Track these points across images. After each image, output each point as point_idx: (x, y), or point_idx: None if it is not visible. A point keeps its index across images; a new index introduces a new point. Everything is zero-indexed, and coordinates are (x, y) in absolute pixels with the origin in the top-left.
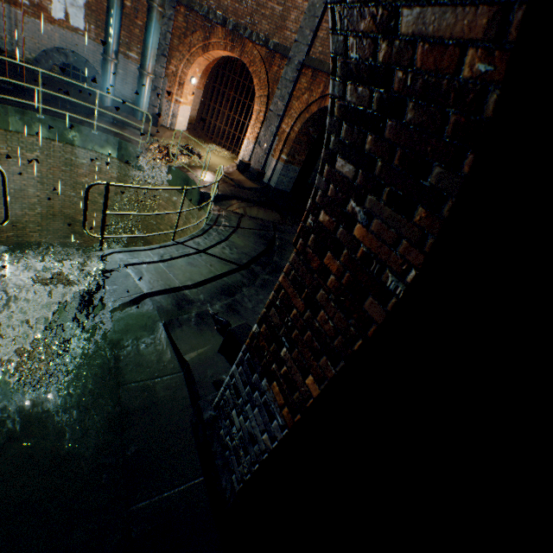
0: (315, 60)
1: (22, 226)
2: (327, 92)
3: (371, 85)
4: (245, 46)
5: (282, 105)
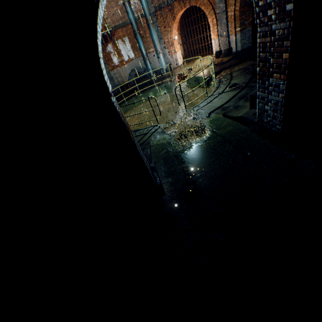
0: None
1: None
2: None
3: None
4: None
5: (222, 5)
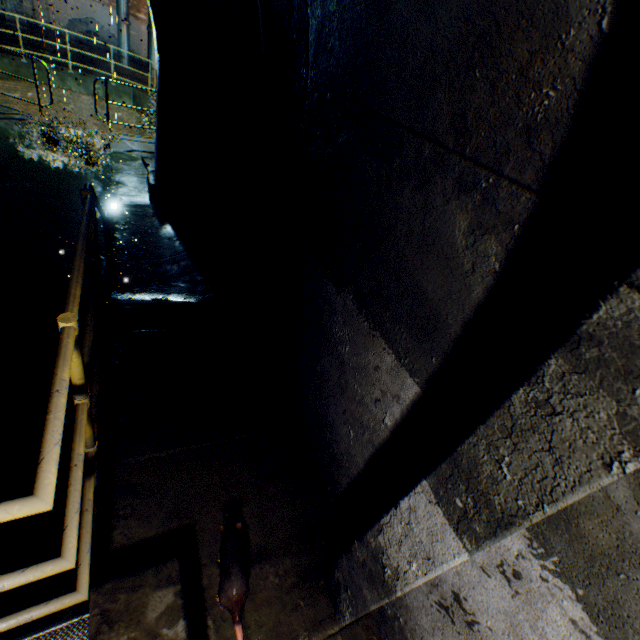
0: None
1: None
2: None
3: None
4: None
5: None
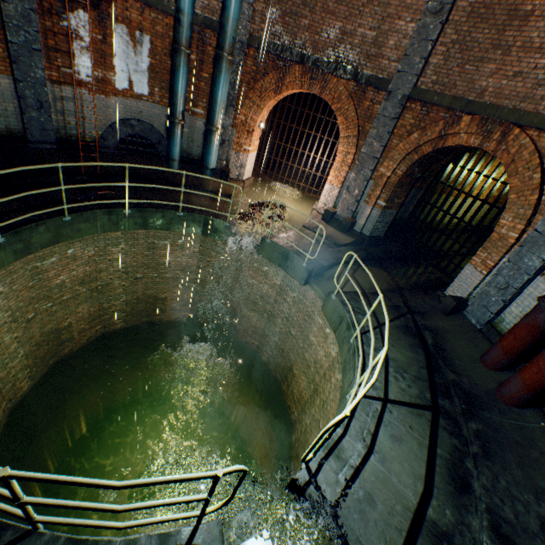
0: (427, 91)
1: (108, 317)
2: (449, 130)
3: None
4: (328, 82)
5: (378, 146)
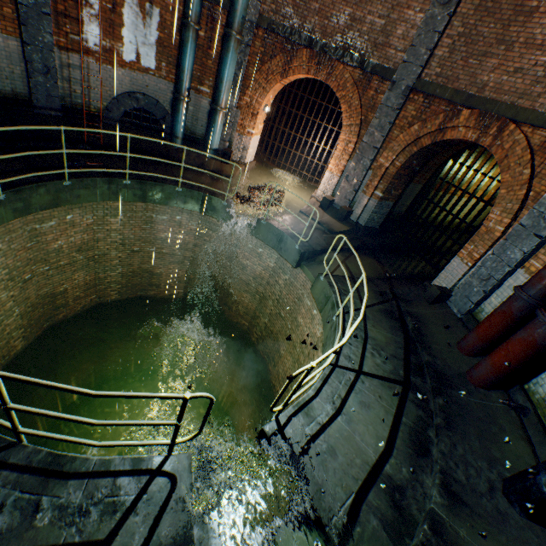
0: (431, 83)
1: (103, 287)
2: (448, 124)
3: None
4: (334, 68)
5: (379, 136)
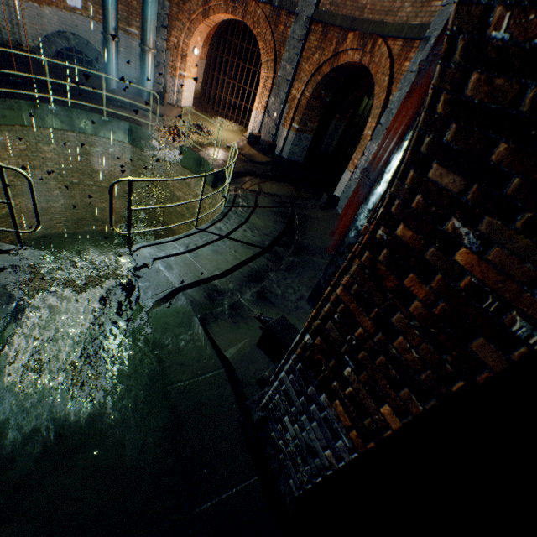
0: (326, 12)
1: (49, 218)
2: (340, 48)
3: (527, 77)
4: (248, 5)
5: (290, 69)
